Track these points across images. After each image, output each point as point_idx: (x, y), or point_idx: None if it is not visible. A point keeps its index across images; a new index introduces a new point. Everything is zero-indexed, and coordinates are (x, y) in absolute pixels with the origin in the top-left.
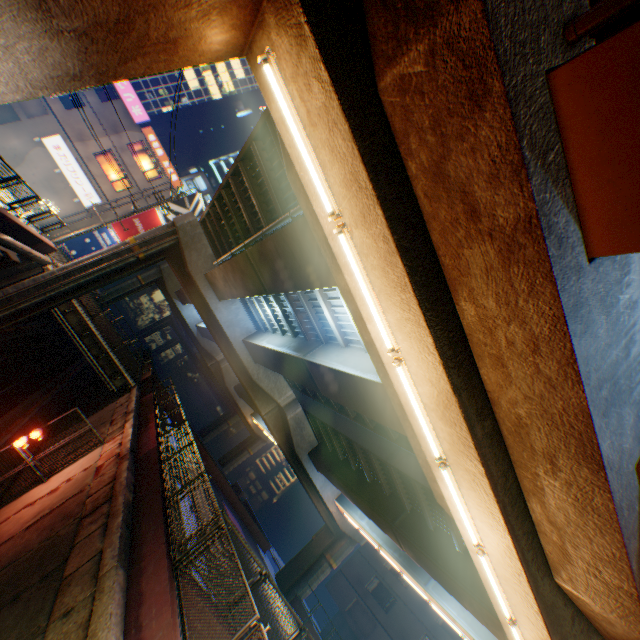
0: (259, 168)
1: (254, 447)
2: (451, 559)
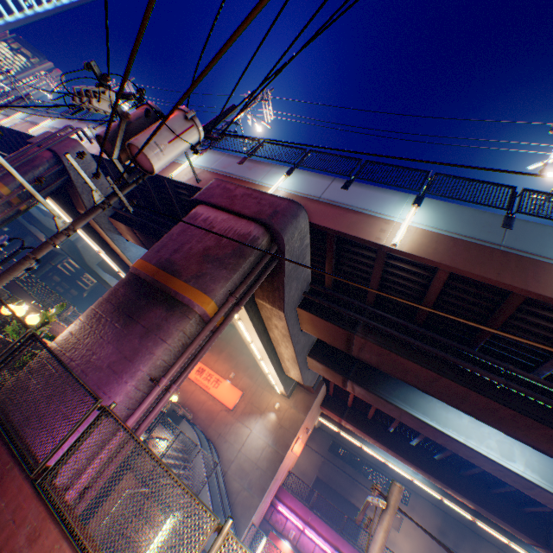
0: None
1: (56, 261)
2: None
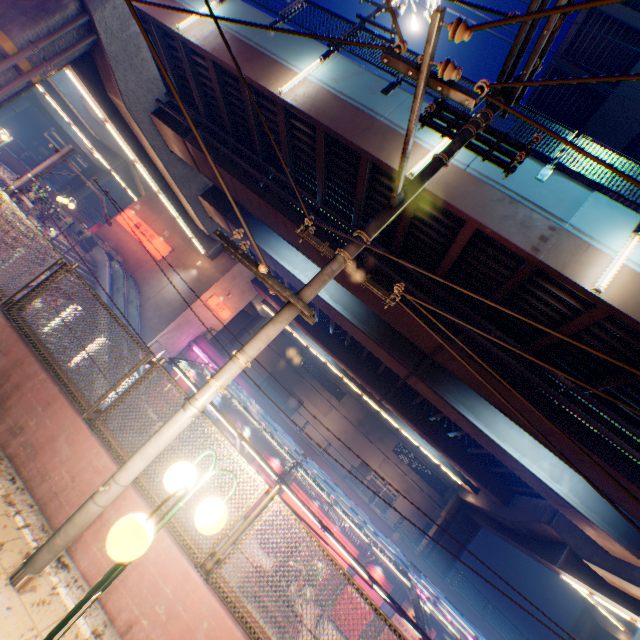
0: None
1: (20, 107)
2: None
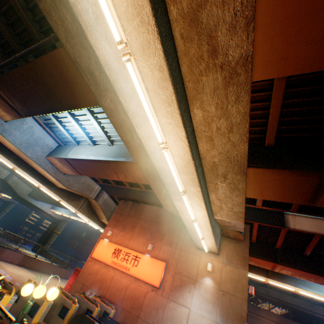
0: None
1: (9, 208)
2: None
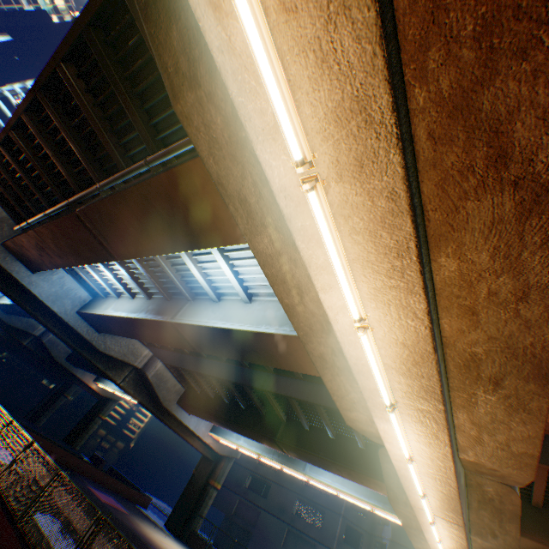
0: (77, 101)
1: (106, 411)
2: (329, 447)
